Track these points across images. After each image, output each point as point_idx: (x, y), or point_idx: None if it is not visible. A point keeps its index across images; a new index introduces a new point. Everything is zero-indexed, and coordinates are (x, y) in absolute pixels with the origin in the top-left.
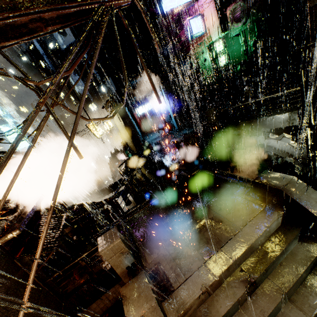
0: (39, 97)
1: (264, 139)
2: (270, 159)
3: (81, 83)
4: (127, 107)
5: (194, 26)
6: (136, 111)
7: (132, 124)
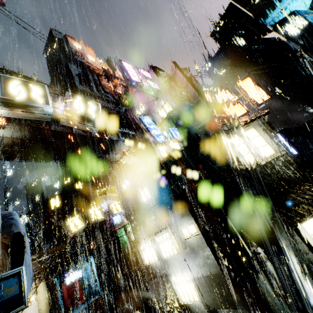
0: (34, 275)
1: (145, 293)
2: (148, 309)
3: None
4: (57, 278)
5: (115, 219)
6: (65, 280)
7: (56, 295)
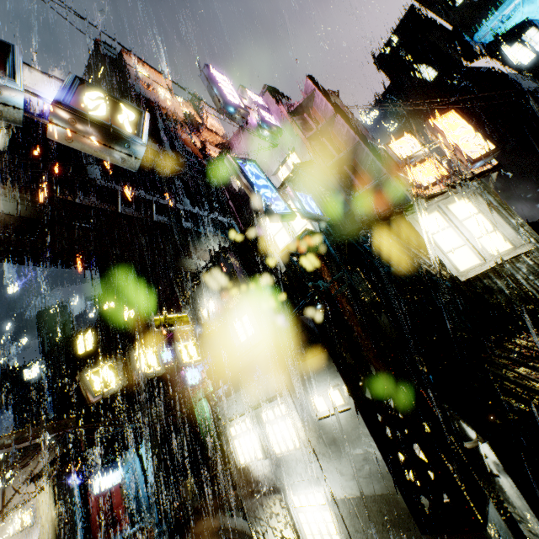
0: (3, 480)
1: (236, 521)
2: None
3: (6, 429)
4: (80, 480)
5: (191, 376)
6: (92, 487)
7: (71, 515)
